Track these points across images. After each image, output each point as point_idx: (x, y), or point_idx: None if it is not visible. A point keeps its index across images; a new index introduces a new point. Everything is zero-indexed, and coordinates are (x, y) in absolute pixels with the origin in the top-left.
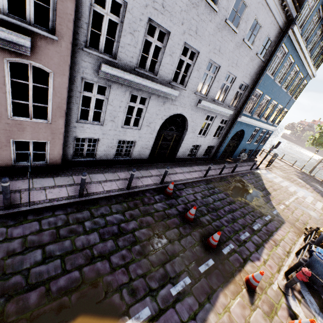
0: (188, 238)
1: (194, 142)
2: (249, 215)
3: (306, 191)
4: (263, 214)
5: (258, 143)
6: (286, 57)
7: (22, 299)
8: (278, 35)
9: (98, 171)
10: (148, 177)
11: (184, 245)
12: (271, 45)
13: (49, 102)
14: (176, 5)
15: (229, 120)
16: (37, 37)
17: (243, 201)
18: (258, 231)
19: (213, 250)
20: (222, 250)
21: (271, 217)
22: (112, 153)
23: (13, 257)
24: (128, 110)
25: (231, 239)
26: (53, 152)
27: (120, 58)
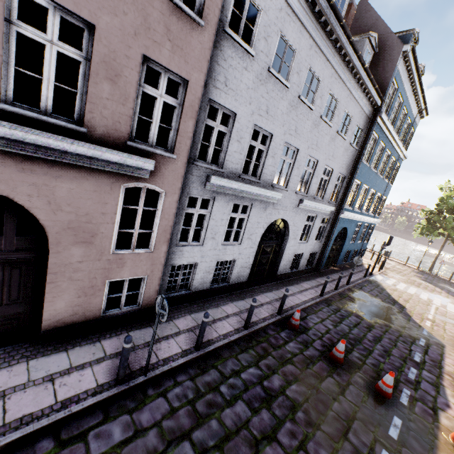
0: (352, 390)
1: (295, 251)
2: (400, 341)
3: (440, 296)
4: (414, 338)
5: (362, 241)
6: (377, 143)
7: None
8: (367, 123)
9: (198, 309)
10: (259, 307)
11: (353, 400)
12: (362, 133)
13: (155, 227)
14: (278, 110)
15: (330, 218)
16: (157, 158)
17: (381, 322)
18: (424, 364)
19: (389, 402)
20: (399, 399)
21: (425, 340)
22: (209, 280)
23: None
24: (198, 219)
25: (401, 382)
26: (148, 290)
27: (226, 167)
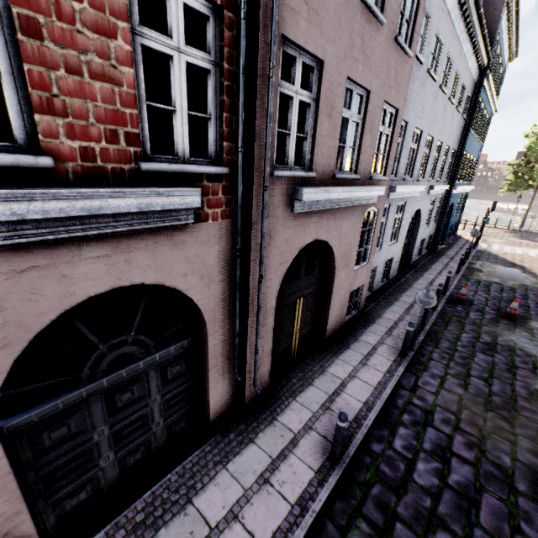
0: (537, 333)
1: (421, 237)
2: None
3: None
4: None
5: (459, 212)
6: (480, 106)
7: (522, 408)
8: (473, 88)
9: (386, 304)
10: None
11: None
12: (469, 100)
13: (370, 242)
14: (427, 106)
15: (442, 197)
16: (378, 184)
17: (517, 283)
18: None
19: None
20: None
21: None
22: (380, 280)
23: (467, 387)
24: None
25: None
26: (362, 296)
27: (398, 174)
